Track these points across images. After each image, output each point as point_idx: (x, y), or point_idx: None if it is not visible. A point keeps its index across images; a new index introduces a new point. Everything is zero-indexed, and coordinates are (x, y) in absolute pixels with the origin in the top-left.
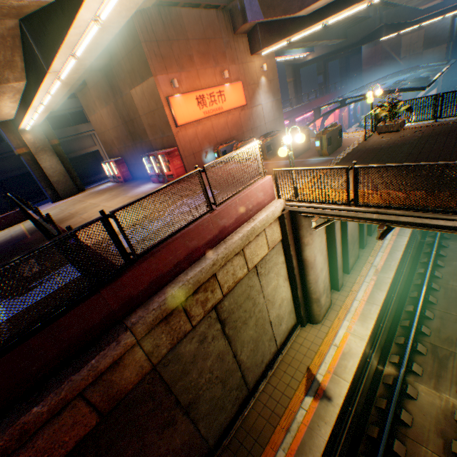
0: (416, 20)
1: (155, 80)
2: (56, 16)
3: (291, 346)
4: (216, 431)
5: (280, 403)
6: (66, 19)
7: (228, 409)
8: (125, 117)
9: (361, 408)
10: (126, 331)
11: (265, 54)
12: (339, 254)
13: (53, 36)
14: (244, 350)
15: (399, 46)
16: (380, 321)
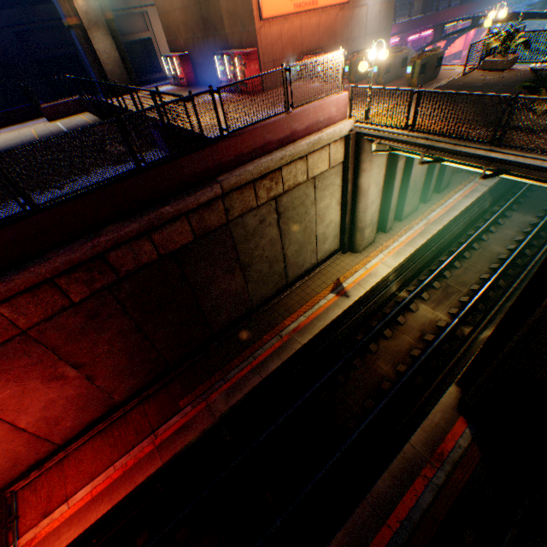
0: None
1: None
2: None
3: (329, 265)
4: (258, 298)
5: (309, 295)
6: None
7: (269, 288)
8: None
9: (371, 313)
10: (217, 184)
11: None
12: (395, 196)
13: None
14: (290, 249)
15: None
16: (412, 262)
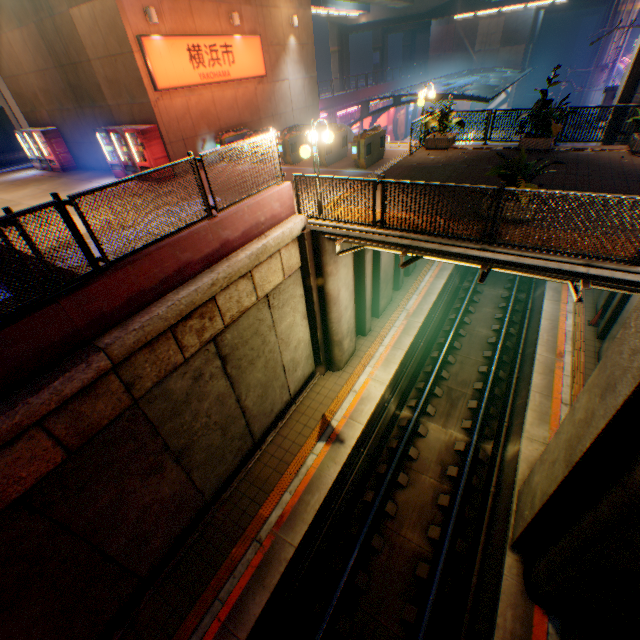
0: (497, 1)
1: (117, 1)
2: None
3: (307, 396)
4: (214, 484)
5: (290, 451)
6: None
7: (229, 461)
8: (60, 56)
9: (374, 450)
10: (99, 353)
11: None
12: (369, 293)
13: None
14: (250, 396)
15: (475, 33)
16: (404, 367)
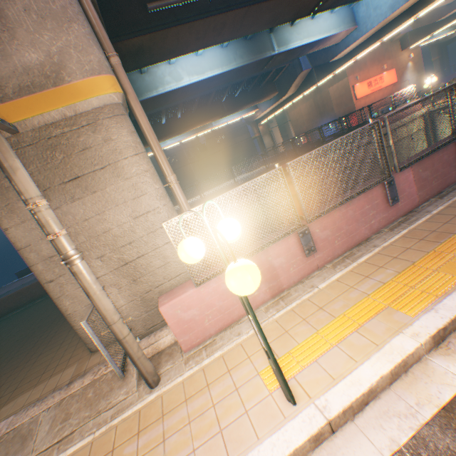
0: None
1: (347, 79)
2: (338, 62)
3: None
4: None
5: None
6: (343, 62)
7: None
8: (318, 105)
9: None
10: None
11: (411, 48)
12: None
13: (331, 69)
14: None
15: None
16: None
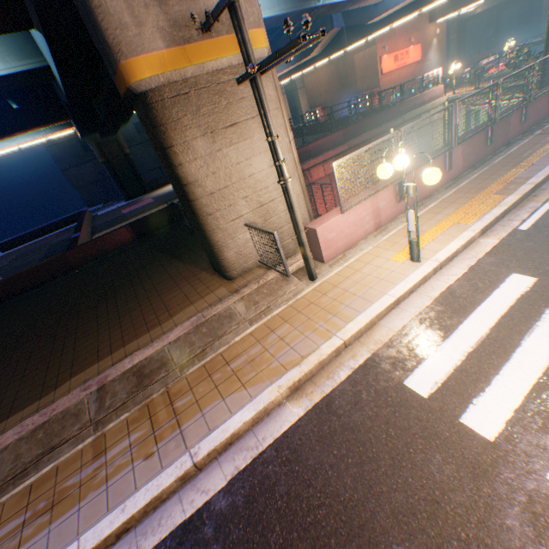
0: None
1: (375, 48)
2: (373, 27)
3: None
4: None
5: None
6: (379, 28)
7: None
8: (341, 74)
9: None
10: (401, 118)
11: (438, 22)
12: None
13: (365, 33)
14: None
15: None
16: None
